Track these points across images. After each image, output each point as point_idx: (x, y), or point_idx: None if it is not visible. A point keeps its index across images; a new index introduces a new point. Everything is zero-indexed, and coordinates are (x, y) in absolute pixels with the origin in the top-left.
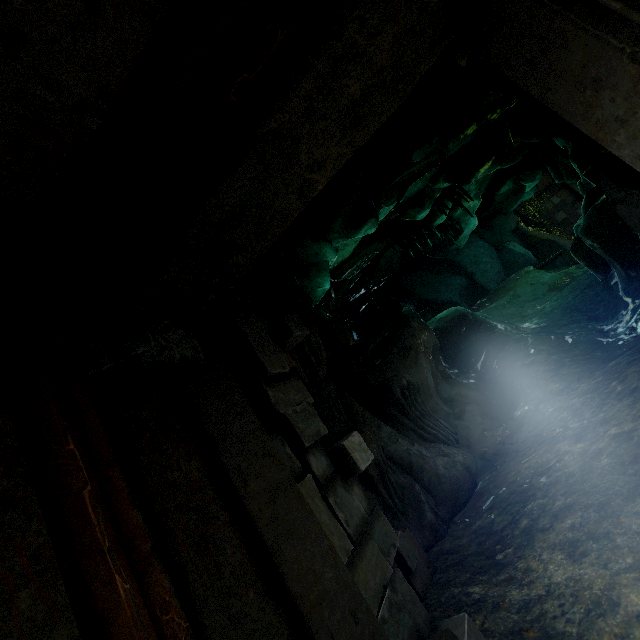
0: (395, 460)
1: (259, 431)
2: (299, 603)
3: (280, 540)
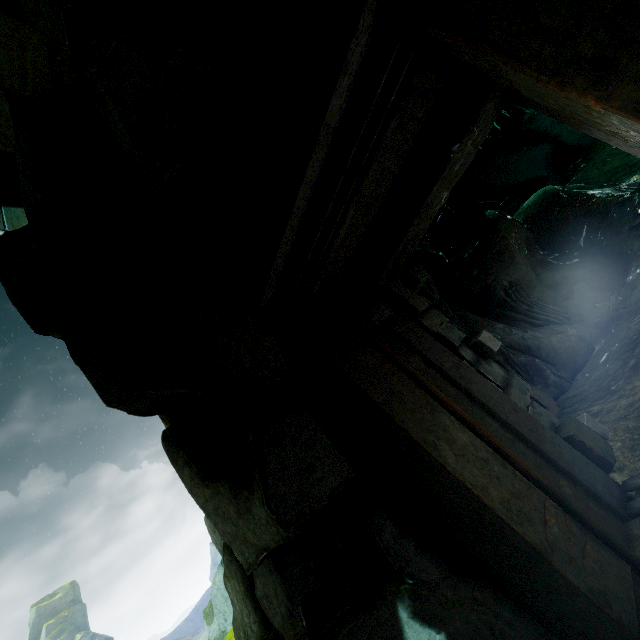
0: (513, 347)
1: (435, 342)
2: (487, 405)
3: (468, 385)
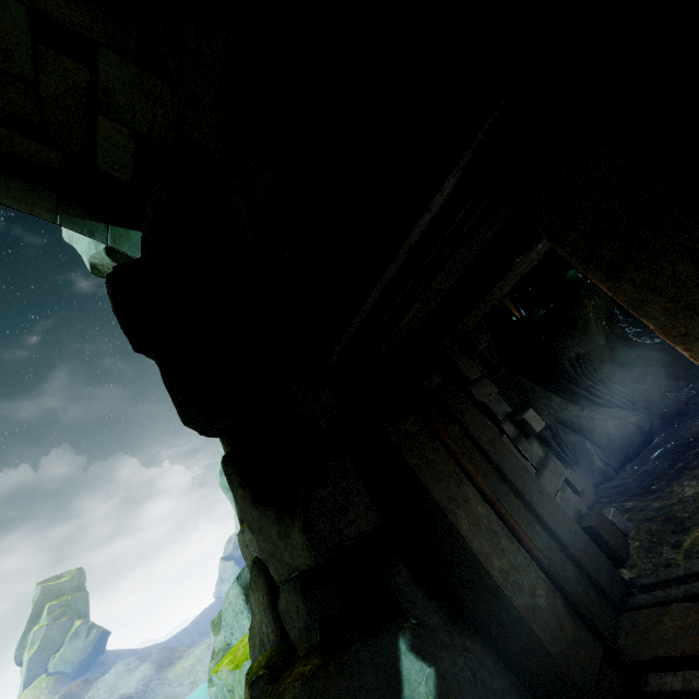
0: (566, 424)
1: (478, 415)
2: (514, 483)
3: (501, 461)
